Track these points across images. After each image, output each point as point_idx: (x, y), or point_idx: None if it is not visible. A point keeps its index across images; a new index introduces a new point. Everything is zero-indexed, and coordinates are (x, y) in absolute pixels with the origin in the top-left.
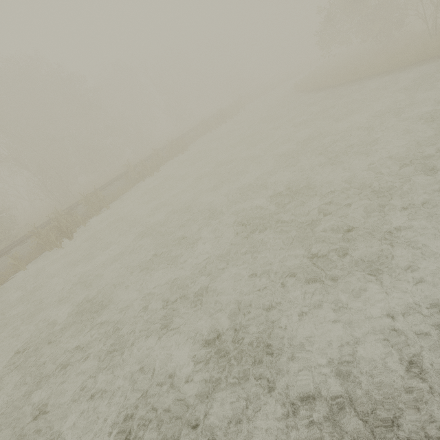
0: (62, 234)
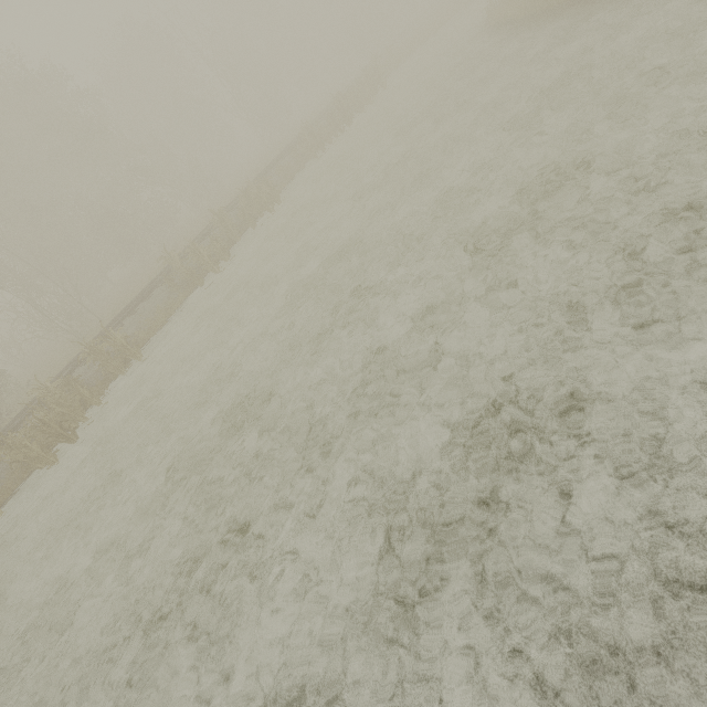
0: (54, 436)
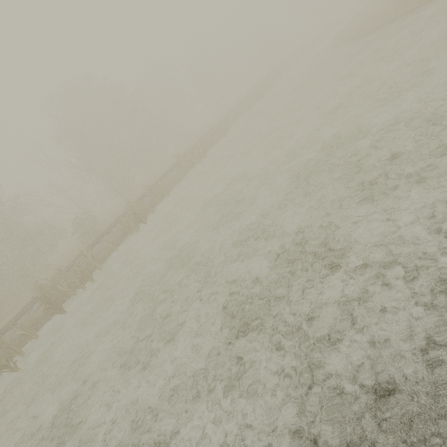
0: (138, 219)
